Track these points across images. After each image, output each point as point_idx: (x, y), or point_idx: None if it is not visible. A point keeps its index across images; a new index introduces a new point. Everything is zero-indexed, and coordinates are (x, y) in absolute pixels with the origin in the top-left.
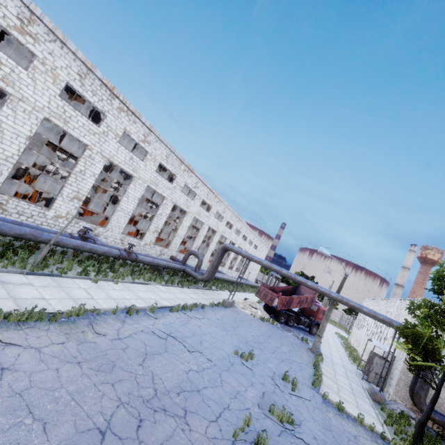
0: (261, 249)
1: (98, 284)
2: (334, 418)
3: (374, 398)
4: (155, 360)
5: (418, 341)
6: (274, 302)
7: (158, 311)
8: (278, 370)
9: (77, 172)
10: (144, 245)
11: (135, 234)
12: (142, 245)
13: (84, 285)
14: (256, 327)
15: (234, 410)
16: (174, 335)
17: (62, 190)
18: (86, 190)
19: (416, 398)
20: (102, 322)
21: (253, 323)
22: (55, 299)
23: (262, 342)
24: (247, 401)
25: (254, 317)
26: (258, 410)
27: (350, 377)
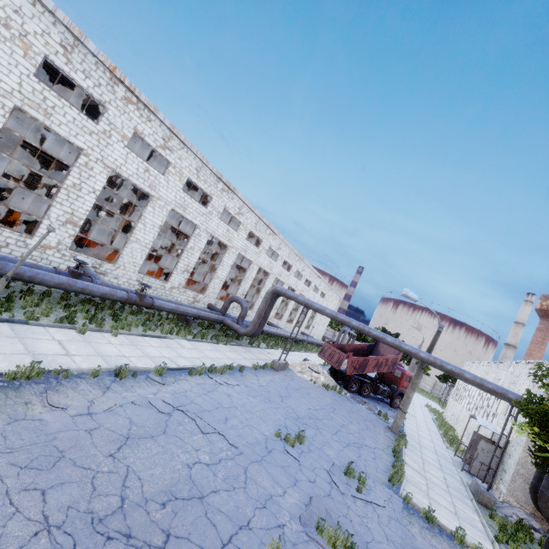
0: (330, 298)
1: (85, 336)
2: (420, 536)
3: (479, 500)
4: (140, 447)
5: (548, 422)
6: (343, 364)
7: (169, 374)
8: (340, 459)
9: (69, 187)
10: (171, 288)
11: (161, 275)
12: (167, 288)
13: (62, 336)
14: (315, 398)
15: (257, 530)
16: (185, 408)
17: (49, 210)
18: (84, 211)
19: (541, 501)
20: (69, 389)
21: (312, 392)
22: (2, 354)
23: (321, 418)
24: (282, 512)
25: (315, 384)
26: (298, 528)
27: (444, 467)
